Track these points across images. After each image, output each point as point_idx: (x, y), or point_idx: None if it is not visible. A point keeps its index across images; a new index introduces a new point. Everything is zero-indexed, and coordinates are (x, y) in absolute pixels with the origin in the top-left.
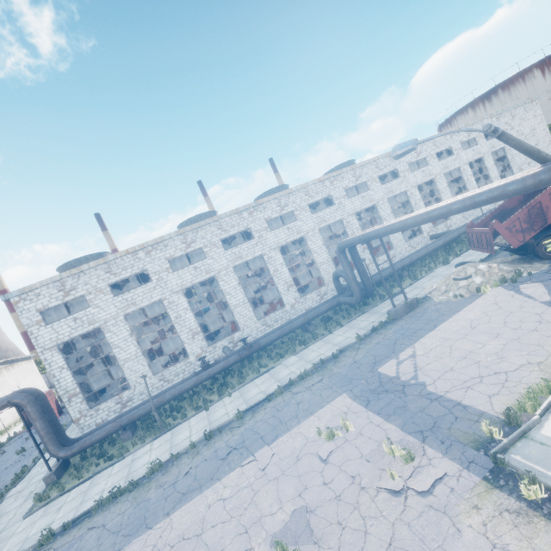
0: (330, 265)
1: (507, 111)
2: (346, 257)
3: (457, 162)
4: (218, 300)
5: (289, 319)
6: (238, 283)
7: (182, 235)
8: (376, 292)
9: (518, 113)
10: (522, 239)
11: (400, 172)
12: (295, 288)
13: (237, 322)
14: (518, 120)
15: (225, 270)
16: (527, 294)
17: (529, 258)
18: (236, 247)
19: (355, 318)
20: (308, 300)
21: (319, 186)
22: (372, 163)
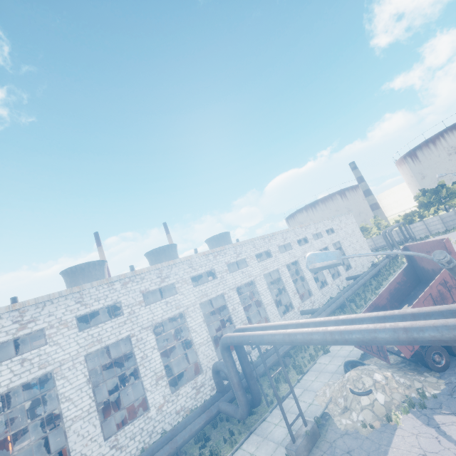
0: (209, 346)
1: (336, 217)
2: (231, 355)
3: (312, 248)
4: (46, 413)
5: (153, 431)
6: (88, 380)
7: (19, 310)
8: (263, 395)
9: (343, 219)
10: (411, 348)
11: (272, 252)
12: (166, 381)
13: (69, 449)
14: (344, 224)
15: (72, 361)
16: (455, 439)
17: (413, 363)
18: (96, 327)
19: (241, 446)
20: (181, 396)
21: (203, 259)
22: (250, 242)
